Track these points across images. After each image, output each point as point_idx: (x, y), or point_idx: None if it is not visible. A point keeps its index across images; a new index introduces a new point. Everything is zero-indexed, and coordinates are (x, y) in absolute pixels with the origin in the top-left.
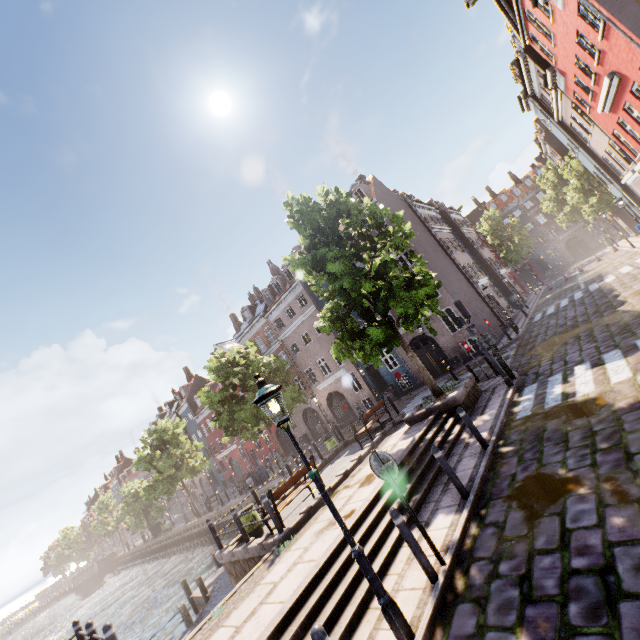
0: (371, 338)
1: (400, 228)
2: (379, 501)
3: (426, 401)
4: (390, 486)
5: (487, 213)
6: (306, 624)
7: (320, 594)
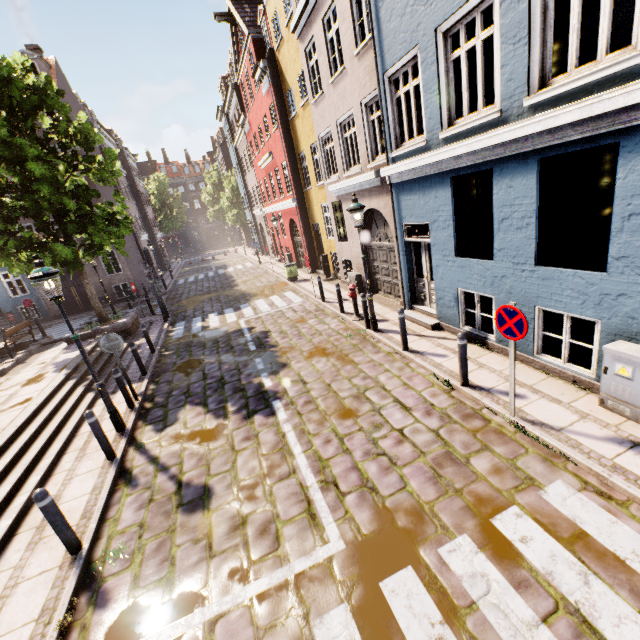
0: (57, 254)
1: (113, 164)
2: (64, 387)
3: (92, 325)
4: (72, 378)
5: (159, 175)
6: (21, 453)
7: (29, 437)
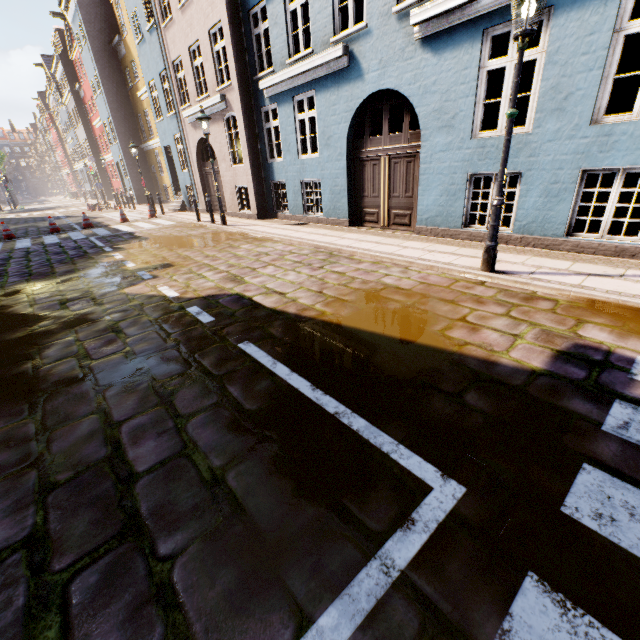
0: None
1: None
2: None
3: None
4: None
5: None
6: None
7: None
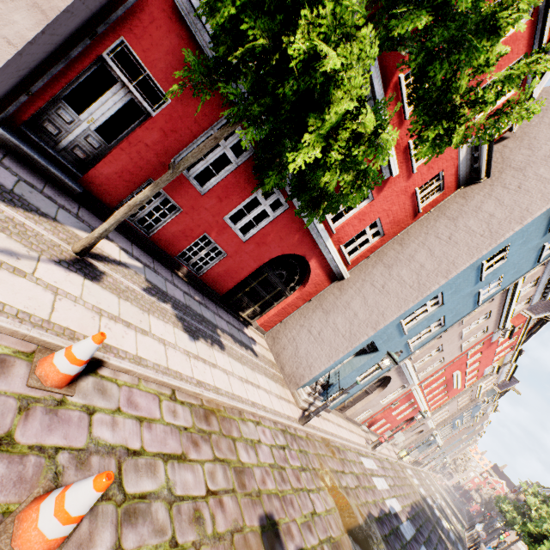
0: None
1: None
2: None
3: None
4: None
5: None
6: None
7: None
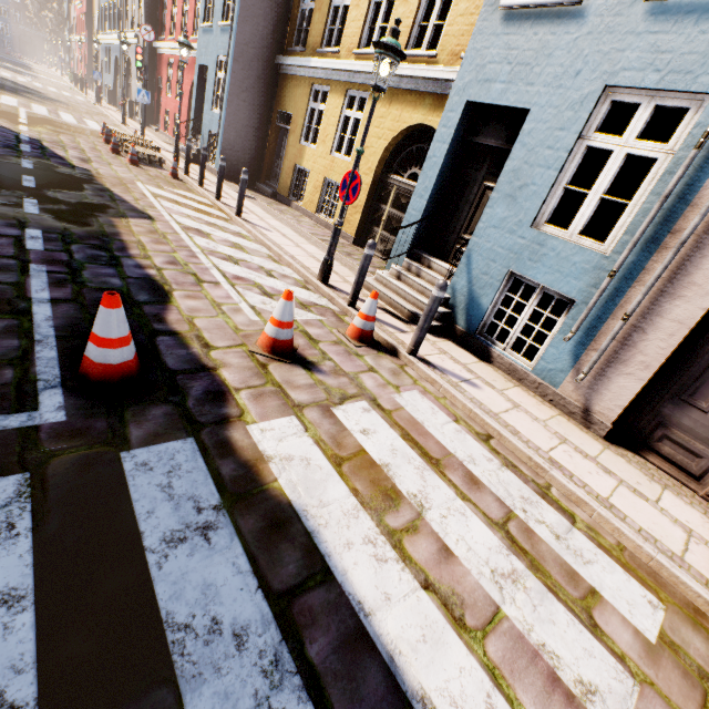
0: None
1: None
2: None
3: None
4: None
5: None
6: None
7: None
